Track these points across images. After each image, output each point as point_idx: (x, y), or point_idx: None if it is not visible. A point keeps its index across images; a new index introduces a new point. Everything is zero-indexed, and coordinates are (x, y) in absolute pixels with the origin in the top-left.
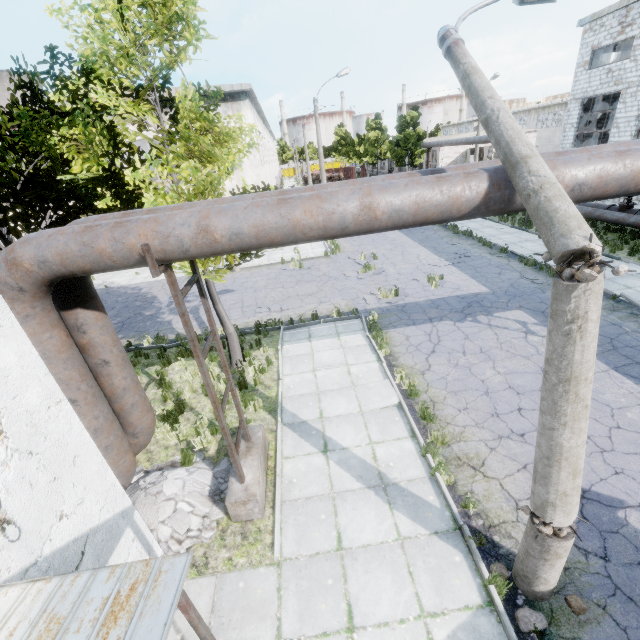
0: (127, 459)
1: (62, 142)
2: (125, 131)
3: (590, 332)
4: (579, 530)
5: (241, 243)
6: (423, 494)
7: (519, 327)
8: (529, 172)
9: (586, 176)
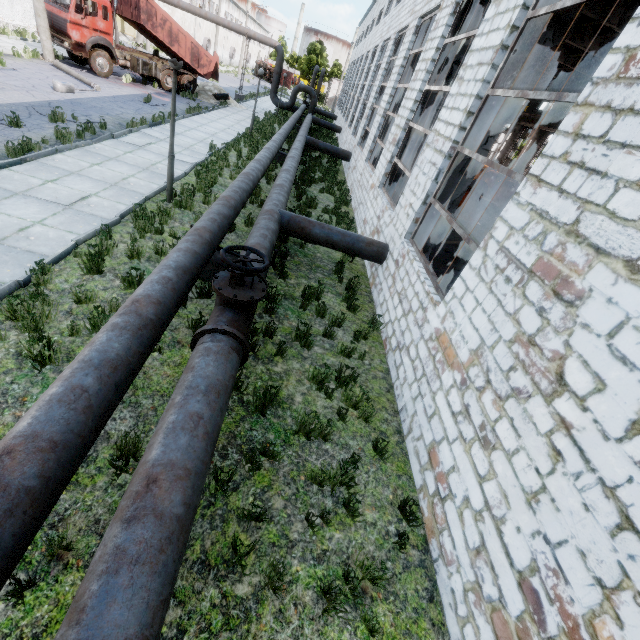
0: None
1: None
2: None
3: None
4: None
5: None
6: None
7: None
8: None
9: None
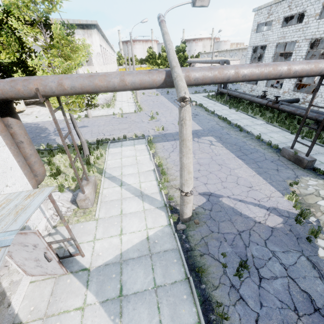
0: (33, 181)
1: None
2: (27, 41)
3: (187, 124)
4: (205, 204)
5: (75, 91)
6: (156, 197)
7: (209, 142)
8: (174, 72)
9: (198, 75)
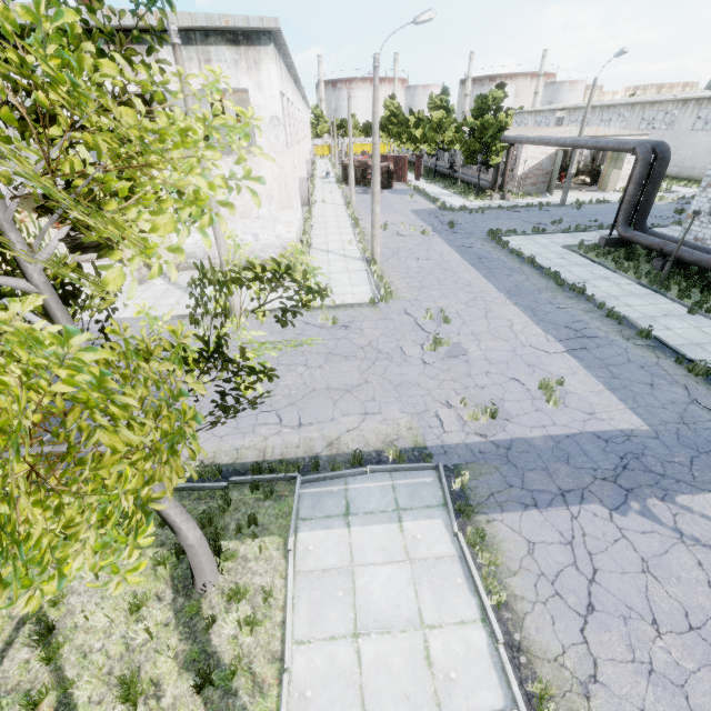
0: None
1: None
2: None
3: None
4: None
5: None
6: None
7: None
8: None
9: None
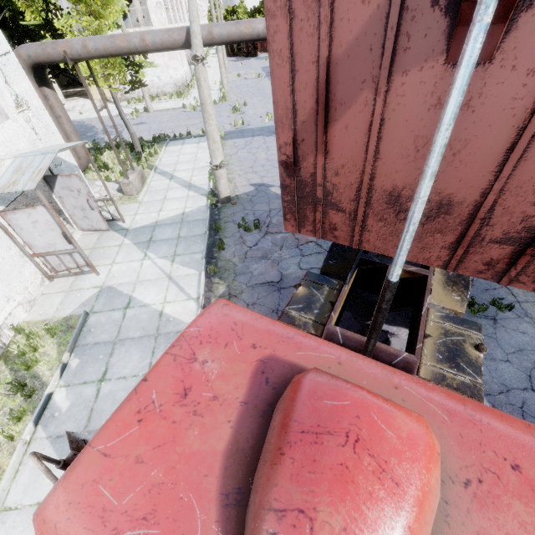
0: (76, 159)
1: (18, 1)
2: None
3: (203, 85)
4: (252, 192)
5: (100, 53)
6: (203, 187)
7: None
8: (191, 28)
9: (223, 32)
